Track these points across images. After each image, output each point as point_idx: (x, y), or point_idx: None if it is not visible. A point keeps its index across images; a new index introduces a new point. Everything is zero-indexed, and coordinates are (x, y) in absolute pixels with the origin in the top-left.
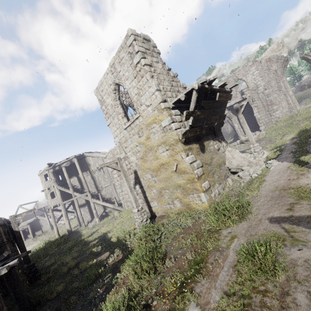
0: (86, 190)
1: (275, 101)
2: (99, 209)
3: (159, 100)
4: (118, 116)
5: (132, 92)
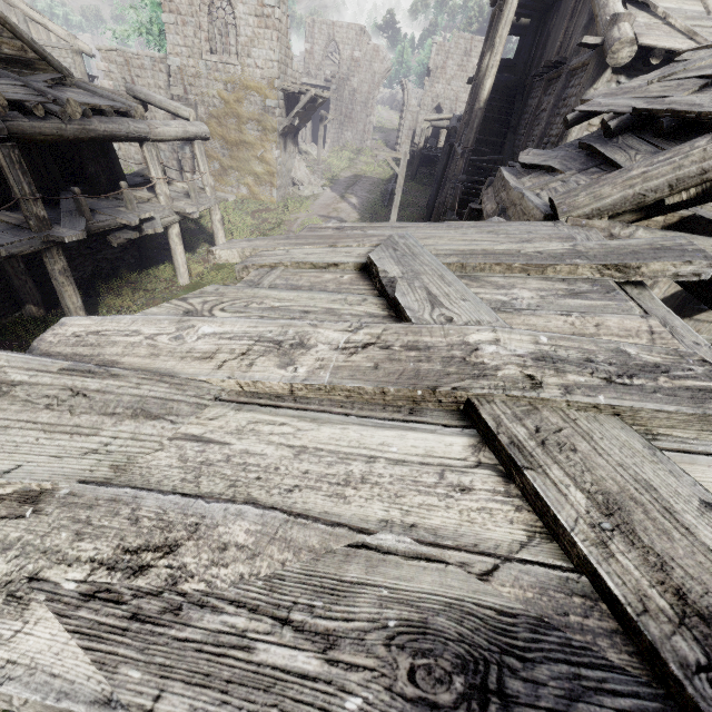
0: None
1: (355, 116)
2: None
3: (276, 76)
4: (199, 32)
5: (243, 27)
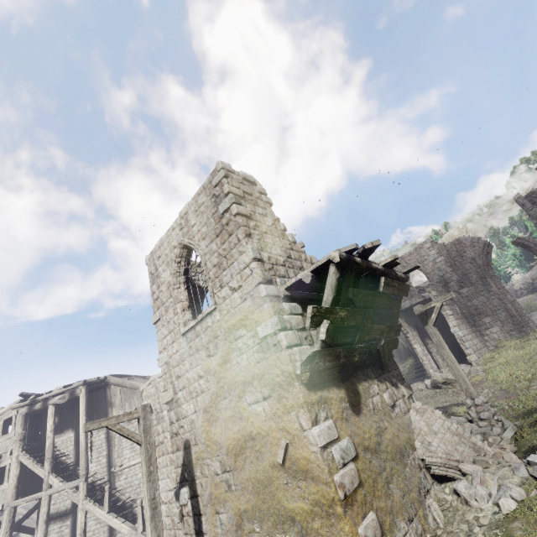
0: (79, 473)
1: (484, 308)
2: (98, 533)
3: (257, 279)
4: (176, 307)
5: (208, 260)
